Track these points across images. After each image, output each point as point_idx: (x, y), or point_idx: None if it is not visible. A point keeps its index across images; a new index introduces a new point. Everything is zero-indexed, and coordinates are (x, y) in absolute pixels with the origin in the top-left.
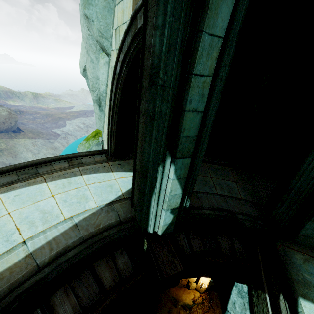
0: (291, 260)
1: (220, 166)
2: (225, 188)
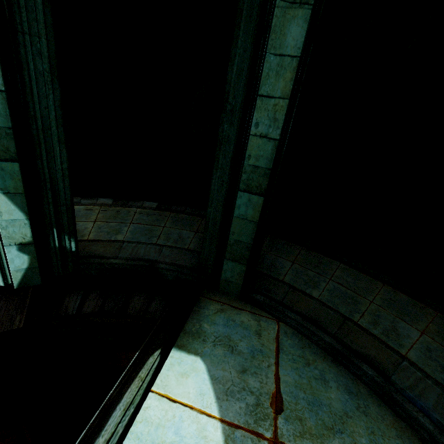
0: (199, 311)
1: (189, 216)
2: (174, 238)
